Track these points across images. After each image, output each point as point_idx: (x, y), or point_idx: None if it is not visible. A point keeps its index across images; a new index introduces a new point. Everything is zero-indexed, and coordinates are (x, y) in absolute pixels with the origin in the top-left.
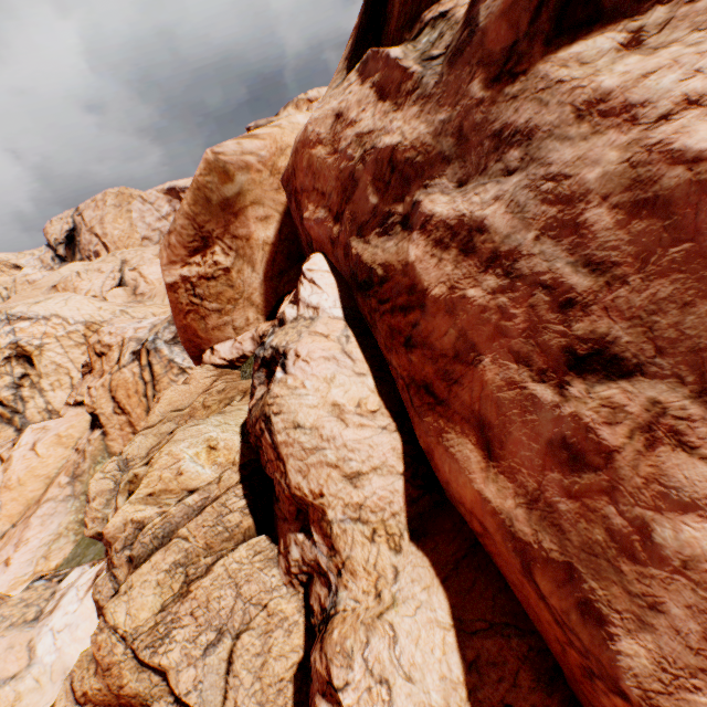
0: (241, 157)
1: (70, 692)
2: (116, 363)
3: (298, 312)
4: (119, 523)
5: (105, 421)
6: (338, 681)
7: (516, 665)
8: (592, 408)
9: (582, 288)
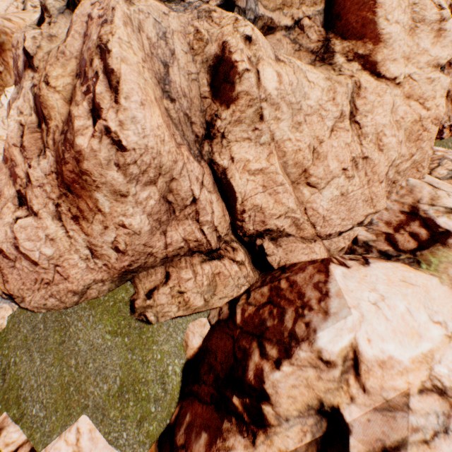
0: (4, 28)
1: None
2: None
3: None
4: None
5: None
6: None
7: None
8: None
9: None
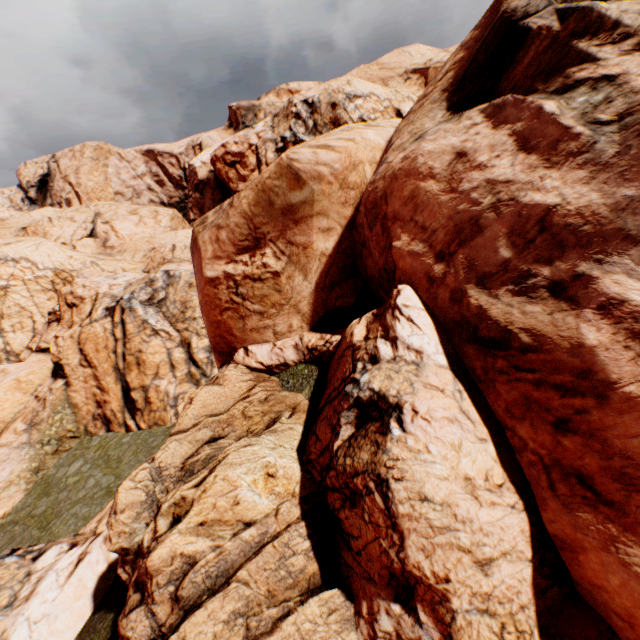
0: (314, 166)
1: None
2: (87, 316)
3: (397, 352)
4: (166, 554)
5: (69, 372)
6: None
7: None
8: None
9: None
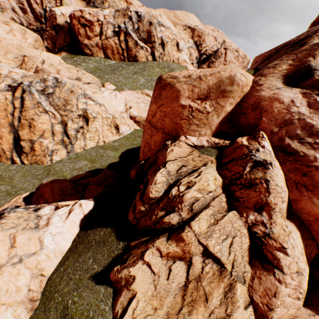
0: (239, 80)
1: (156, 252)
2: None
3: (264, 150)
4: (189, 196)
5: None
6: (286, 246)
7: (313, 245)
8: None
9: None
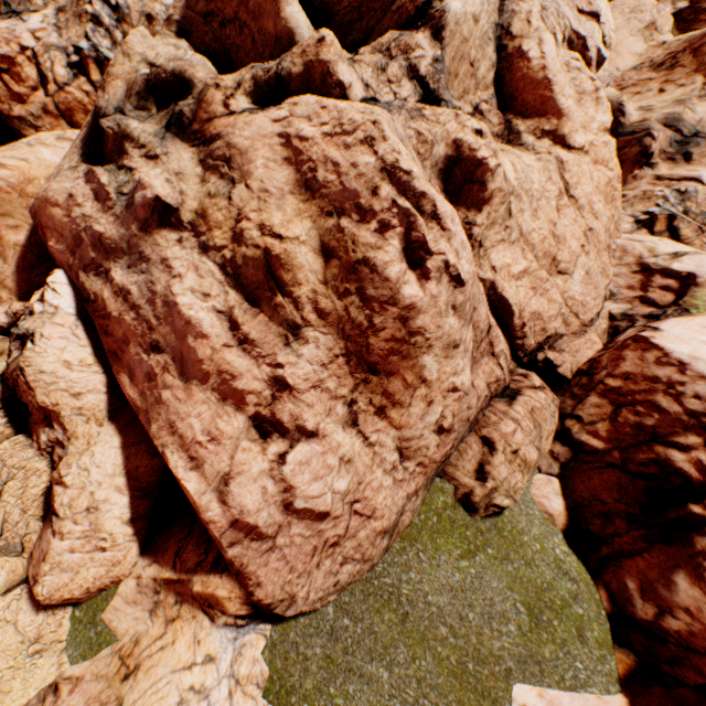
0: None
1: None
2: None
3: (45, 308)
4: None
5: None
6: (65, 473)
7: (143, 453)
8: (155, 362)
9: (155, 324)
